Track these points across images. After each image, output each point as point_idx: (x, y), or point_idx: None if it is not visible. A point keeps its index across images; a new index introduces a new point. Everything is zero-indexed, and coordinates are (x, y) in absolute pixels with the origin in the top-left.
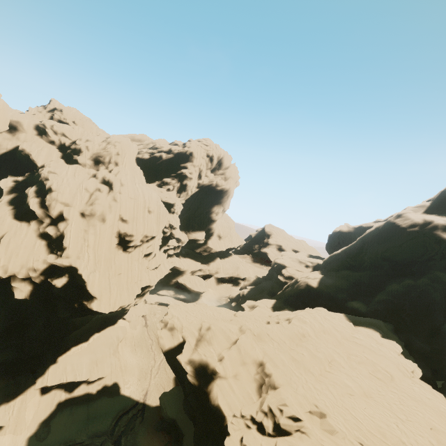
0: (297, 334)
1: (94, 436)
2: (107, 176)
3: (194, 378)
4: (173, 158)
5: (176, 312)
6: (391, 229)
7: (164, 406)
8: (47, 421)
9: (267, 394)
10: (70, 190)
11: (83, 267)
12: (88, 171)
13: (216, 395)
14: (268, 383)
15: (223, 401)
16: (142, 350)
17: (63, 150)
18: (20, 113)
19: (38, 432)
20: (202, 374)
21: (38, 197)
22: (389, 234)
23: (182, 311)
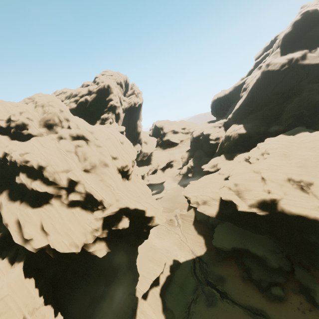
0: (282, 156)
1: (194, 291)
2: (73, 132)
3: (262, 211)
4: (97, 96)
5: (195, 193)
6: (269, 75)
7: (221, 246)
8: (164, 308)
9: (311, 189)
10: (58, 158)
11: (131, 204)
12: (49, 137)
13: (289, 208)
14: (305, 184)
15: (297, 208)
16: (164, 235)
17: (5, 133)
18: None
19: (167, 317)
20: (265, 207)
21: (36, 179)
22: (269, 79)
23: (195, 191)
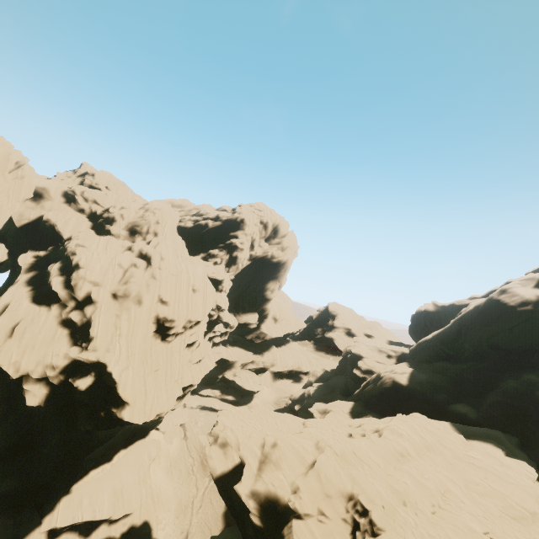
0: (393, 453)
1: None
2: (145, 249)
3: (259, 518)
4: (221, 226)
5: (229, 421)
6: (496, 308)
7: None
8: None
9: None
10: (101, 266)
11: (113, 363)
12: (123, 243)
13: None
14: (364, 527)
15: None
16: (180, 473)
17: (94, 220)
18: (47, 179)
19: None
20: (270, 513)
21: (63, 275)
22: (493, 314)
23: (236, 419)
